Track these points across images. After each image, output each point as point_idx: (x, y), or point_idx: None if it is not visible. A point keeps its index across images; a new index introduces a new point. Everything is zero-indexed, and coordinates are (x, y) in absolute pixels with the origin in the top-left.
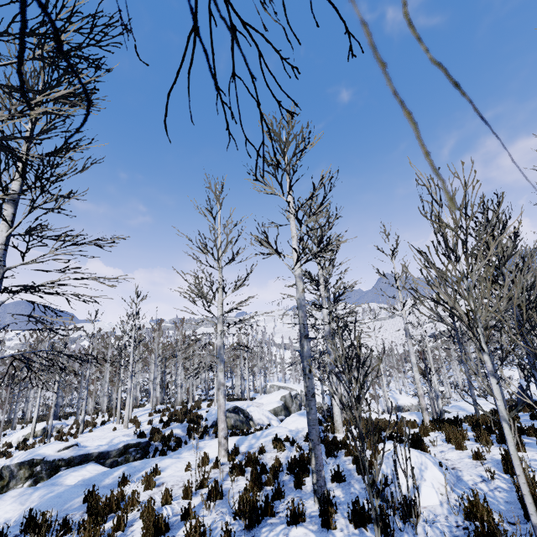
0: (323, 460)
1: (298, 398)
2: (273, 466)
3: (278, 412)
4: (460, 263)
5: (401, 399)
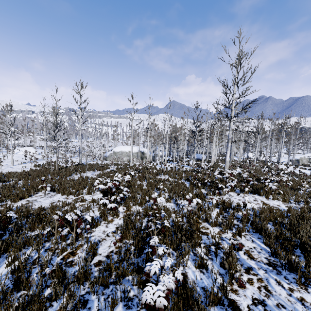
0: None
1: None
2: None
3: None
4: None
5: None
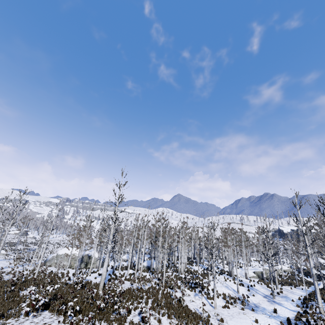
0: None
1: None
2: None
3: None
4: None
5: None
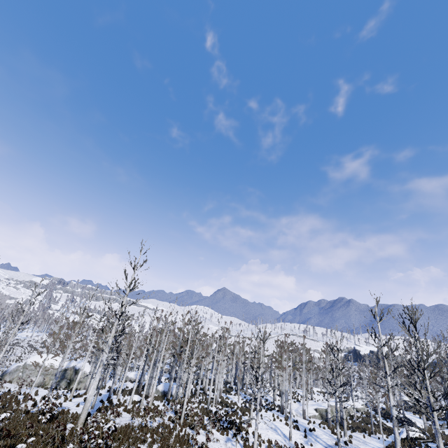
0: None
1: None
2: None
3: None
4: None
5: None
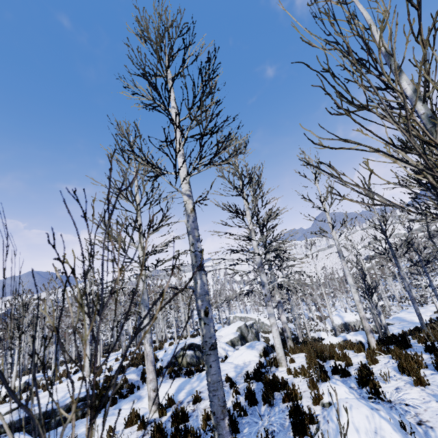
0: (259, 408)
1: (254, 326)
2: (192, 430)
3: (235, 342)
4: (403, 78)
5: (346, 317)
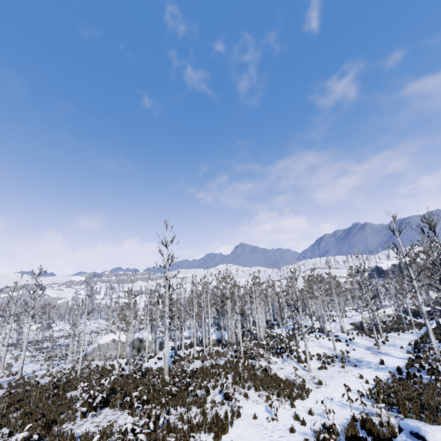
0: None
1: None
2: None
3: None
4: None
5: None
